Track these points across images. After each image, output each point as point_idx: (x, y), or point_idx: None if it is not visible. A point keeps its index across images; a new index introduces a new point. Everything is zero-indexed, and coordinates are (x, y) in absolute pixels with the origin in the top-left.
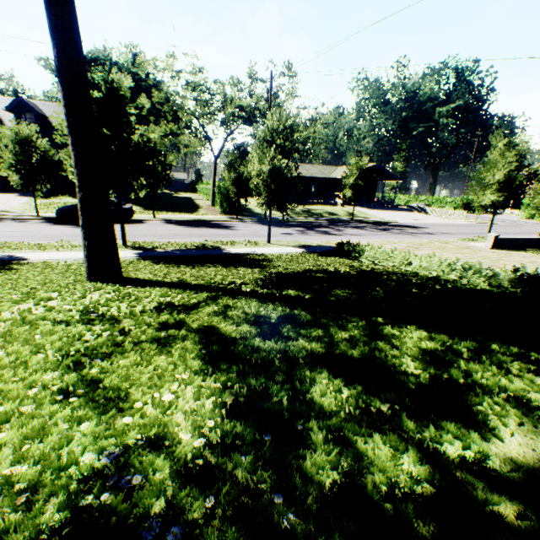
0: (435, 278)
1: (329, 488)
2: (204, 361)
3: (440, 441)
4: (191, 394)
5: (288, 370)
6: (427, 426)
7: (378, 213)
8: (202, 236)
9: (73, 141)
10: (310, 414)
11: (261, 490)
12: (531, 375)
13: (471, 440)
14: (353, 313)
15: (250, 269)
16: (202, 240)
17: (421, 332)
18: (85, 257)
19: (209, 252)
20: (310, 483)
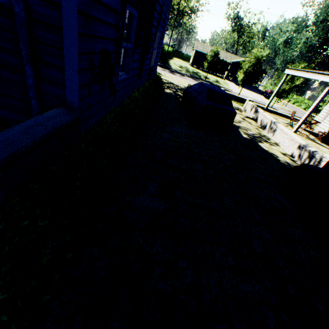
0: None
1: None
2: None
3: None
4: None
5: None
6: None
7: (234, 87)
8: None
9: None
10: None
11: None
12: None
13: None
14: None
15: None
16: None
17: None
18: None
19: None
20: None
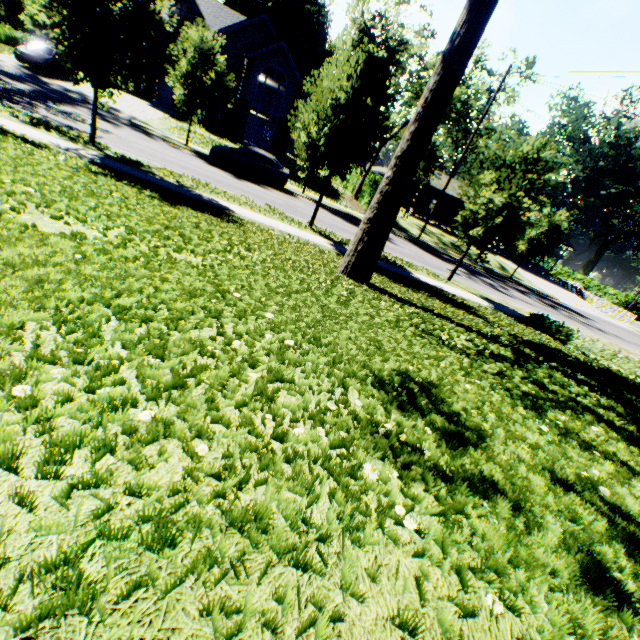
0: None
1: None
2: (634, 447)
3: None
4: None
5: None
6: None
7: (532, 279)
8: None
9: (416, 131)
10: None
11: None
12: None
13: None
14: None
15: (476, 318)
16: None
17: None
18: (353, 251)
19: (399, 271)
20: None
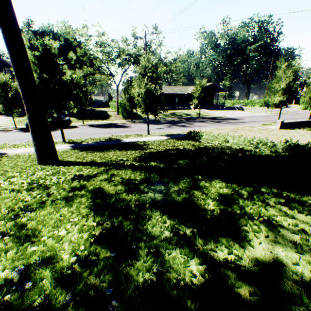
0: (240, 149)
1: (141, 283)
2: (90, 209)
3: (215, 250)
4: (77, 230)
5: (136, 212)
6: (211, 241)
7: (215, 112)
8: (110, 133)
9: (20, 83)
10: (142, 238)
11: (99, 287)
12: (279, 206)
13: (234, 248)
14: (185, 174)
15: (134, 151)
16: (110, 136)
17: (221, 183)
18: (35, 151)
19: (113, 142)
20: (132, 281)
